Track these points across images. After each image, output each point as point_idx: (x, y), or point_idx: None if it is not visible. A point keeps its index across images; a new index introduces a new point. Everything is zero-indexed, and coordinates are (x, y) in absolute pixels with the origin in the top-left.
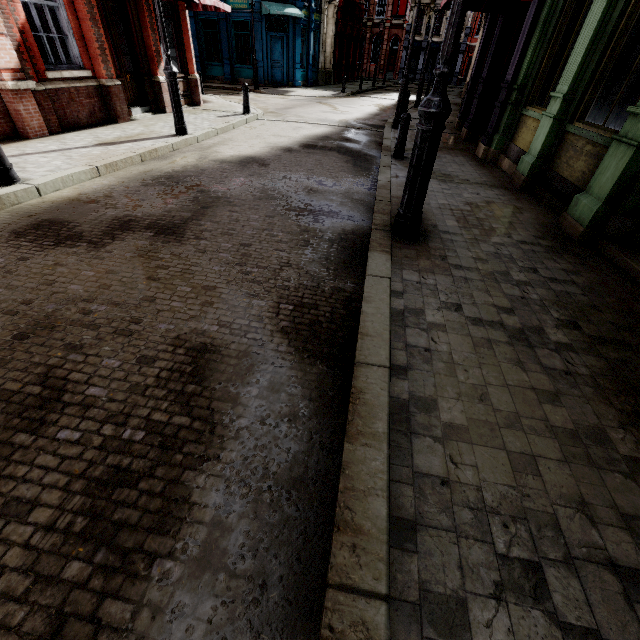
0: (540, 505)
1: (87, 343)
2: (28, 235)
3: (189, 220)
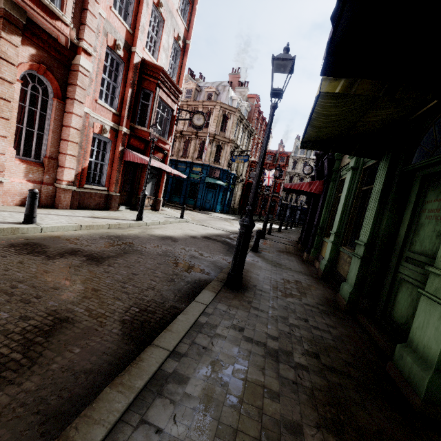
0: None
1: None
2: (17, 247)
3: (112, 256)
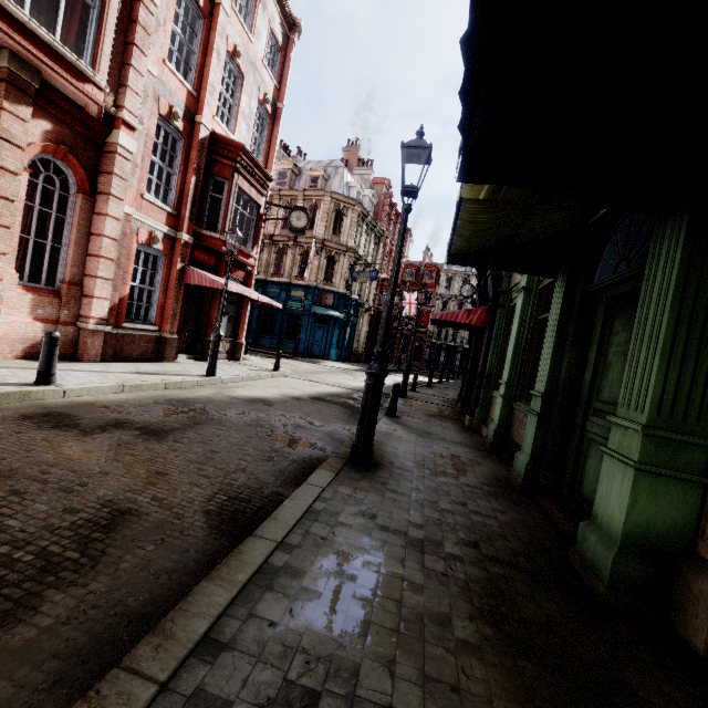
0: (351, 655)
1: (31, 491)
2: (35, 419)
3: (177, 429)
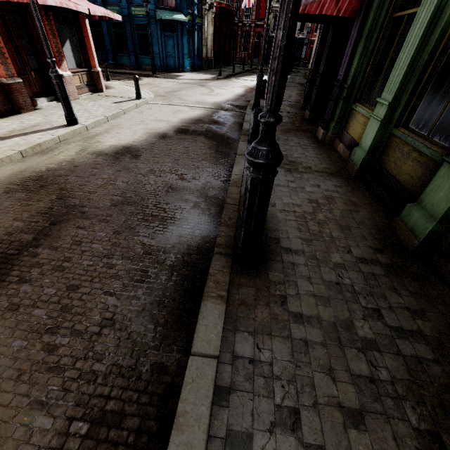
0: None
1: None
2: None
3: (26, 247)
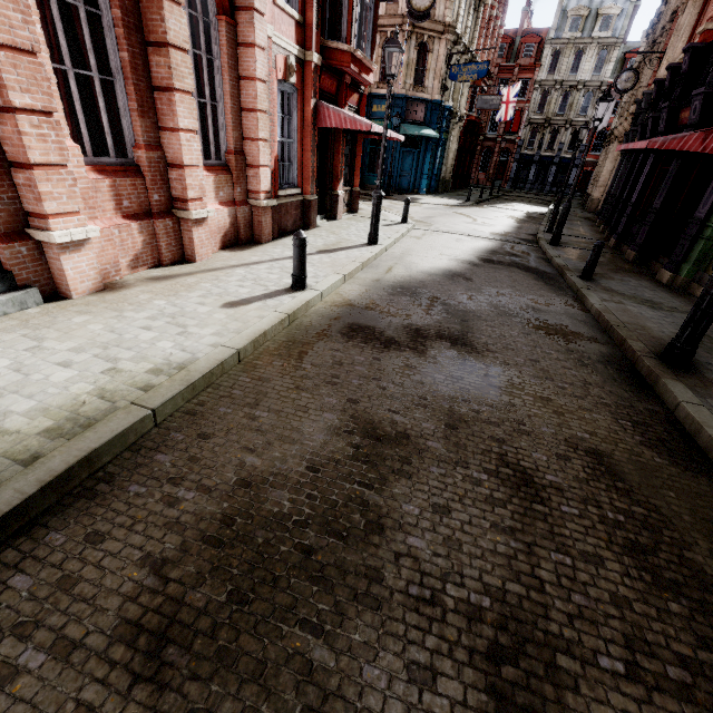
0: None
1: (504, 437)
2: (355, 337)
3: (464, 332)
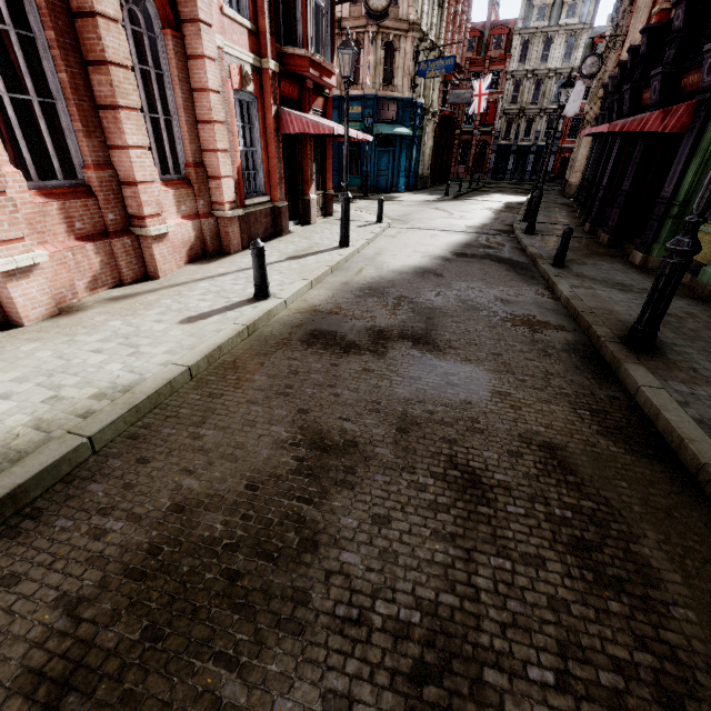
0: None
1: (456, 438)
2: (315, 344)
3: (428, 330)
